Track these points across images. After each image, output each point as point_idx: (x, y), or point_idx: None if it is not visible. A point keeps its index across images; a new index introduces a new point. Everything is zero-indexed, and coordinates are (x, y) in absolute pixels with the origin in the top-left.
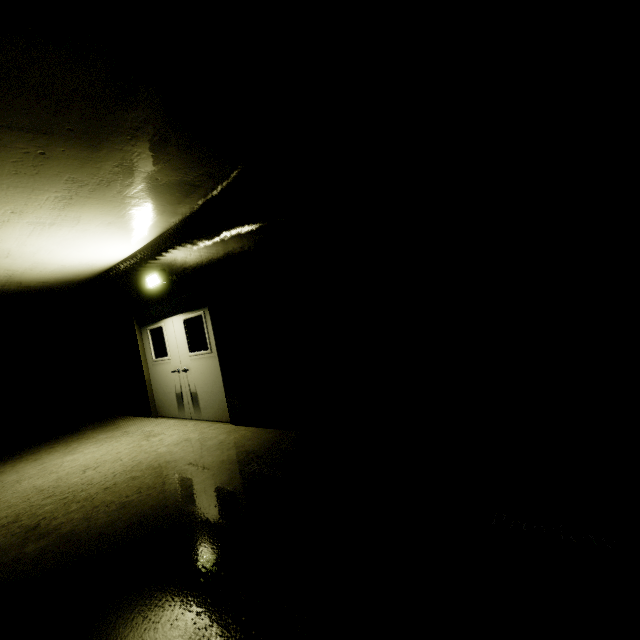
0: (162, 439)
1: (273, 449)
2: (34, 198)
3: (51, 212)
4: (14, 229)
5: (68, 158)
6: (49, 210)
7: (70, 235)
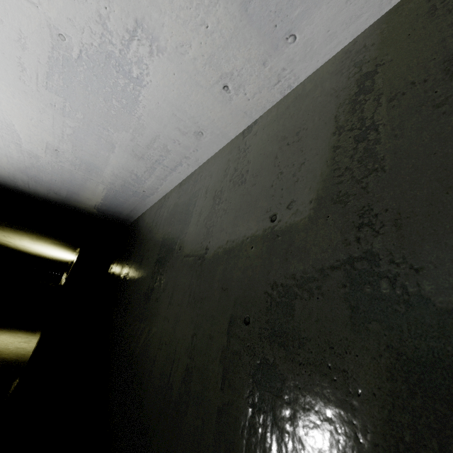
0: (22, 344)
1: (22, 363)
2: (23, 237)
3: (31, 241)
4: (25, 242)
5: (22, 232)
6: (30, 240)
7: (44, 247)
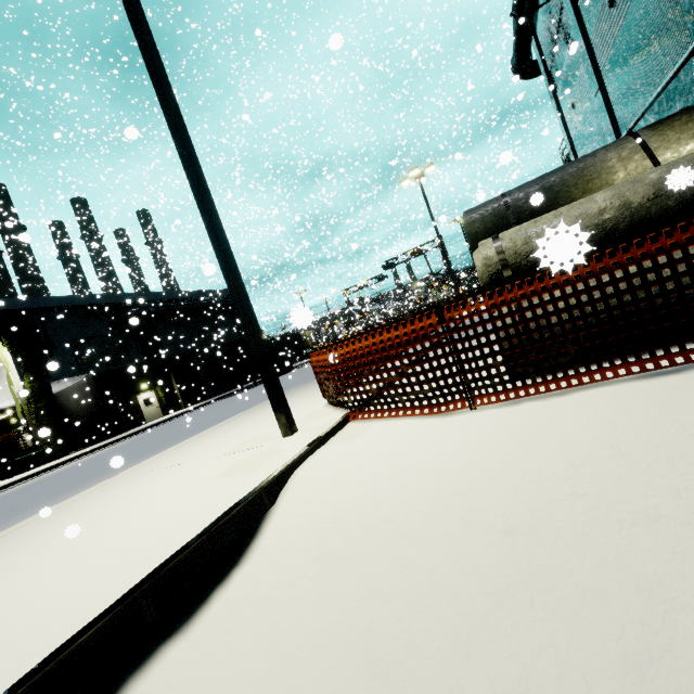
0: None
1: None
2: None
3: None
4: None
5: None
6: None
7: None
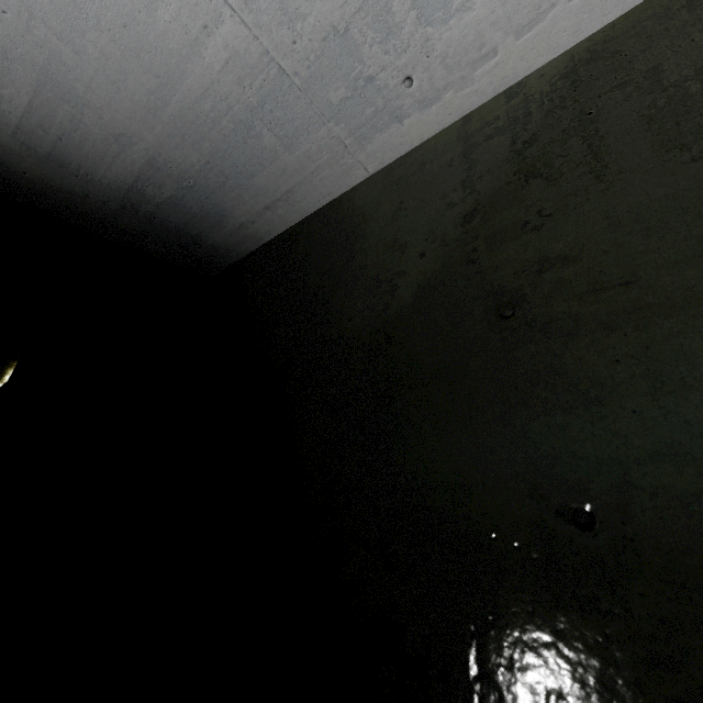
0: None
1: None
2: None
3: None
4: None
5: None
6: None
7: None
